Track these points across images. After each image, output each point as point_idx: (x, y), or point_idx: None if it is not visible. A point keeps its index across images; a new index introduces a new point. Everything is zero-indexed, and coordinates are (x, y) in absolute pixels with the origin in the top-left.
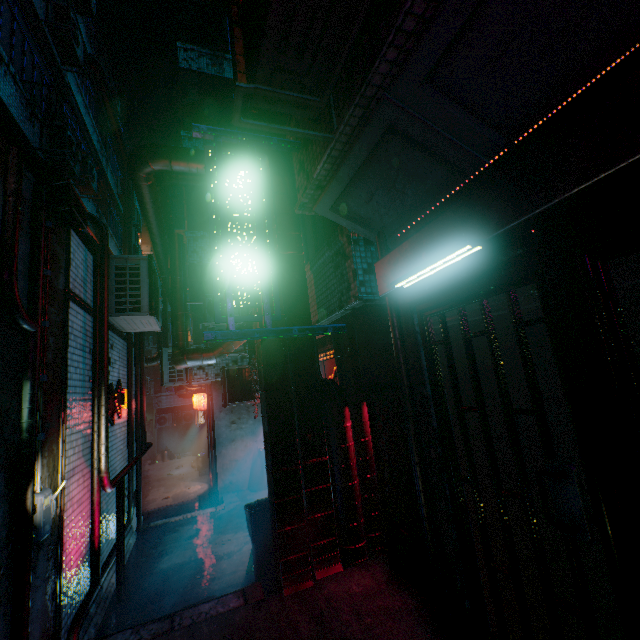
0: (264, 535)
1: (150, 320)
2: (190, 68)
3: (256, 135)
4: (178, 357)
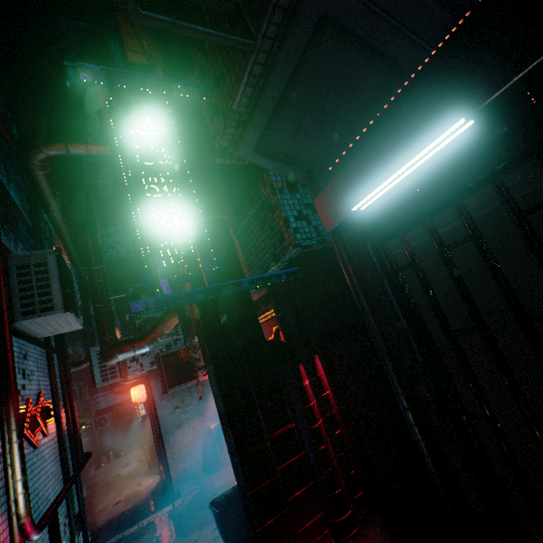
0: (241, 535)
1: (67, 318)
2: (81, 83)
3: (158, 77)
4: (107, 353)
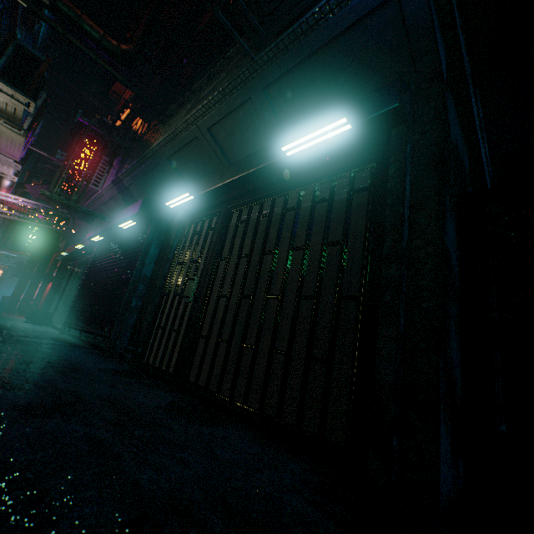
0: (5, 304)
1: None
2: None
3: None
4: None
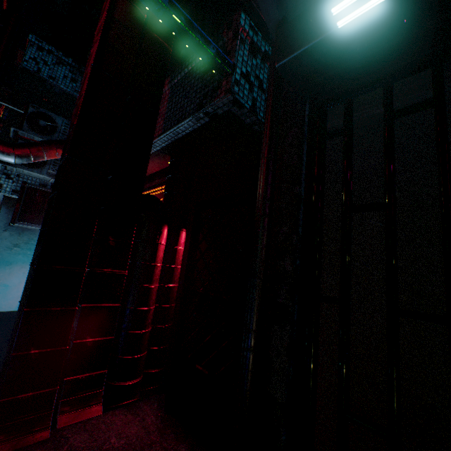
0: None
1: None
2: None
3: None
4: None
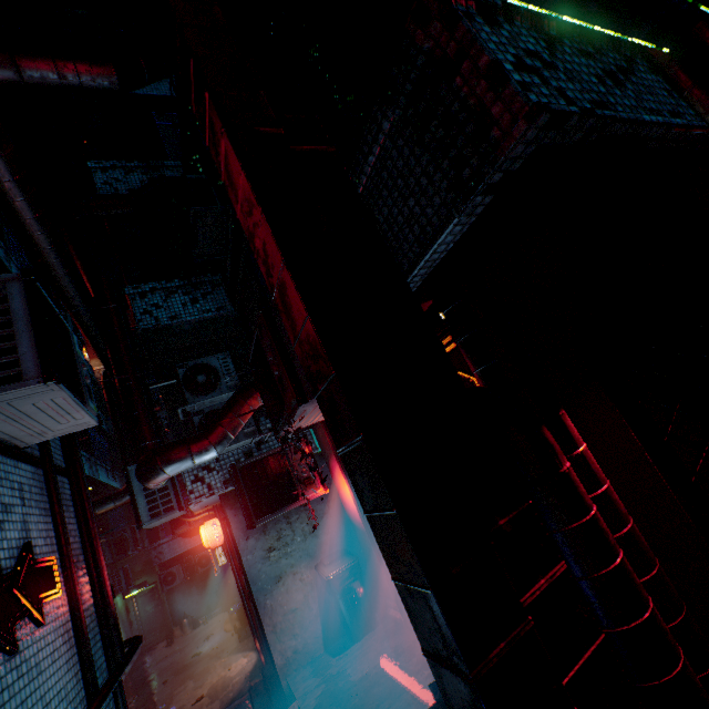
0: None
1: (57, 399)
2: None
3: None
4: (145, 465)
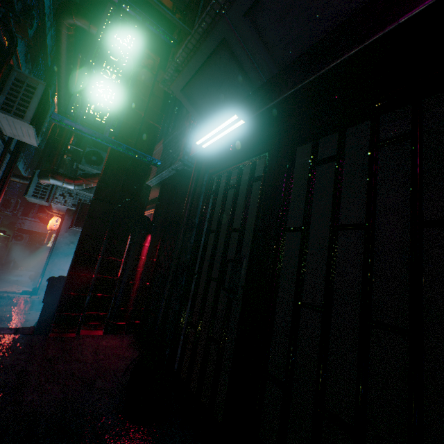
0: (54, 299)
1: (29, 130)
2: None
3: (149, 19)
4: (44, 173)
